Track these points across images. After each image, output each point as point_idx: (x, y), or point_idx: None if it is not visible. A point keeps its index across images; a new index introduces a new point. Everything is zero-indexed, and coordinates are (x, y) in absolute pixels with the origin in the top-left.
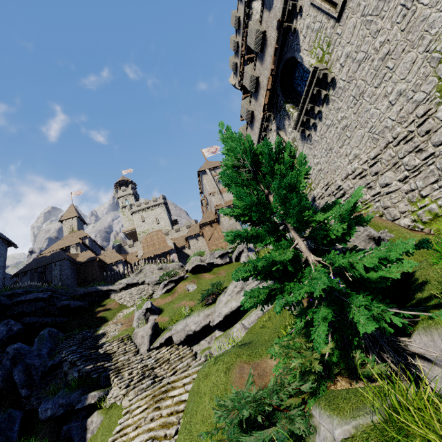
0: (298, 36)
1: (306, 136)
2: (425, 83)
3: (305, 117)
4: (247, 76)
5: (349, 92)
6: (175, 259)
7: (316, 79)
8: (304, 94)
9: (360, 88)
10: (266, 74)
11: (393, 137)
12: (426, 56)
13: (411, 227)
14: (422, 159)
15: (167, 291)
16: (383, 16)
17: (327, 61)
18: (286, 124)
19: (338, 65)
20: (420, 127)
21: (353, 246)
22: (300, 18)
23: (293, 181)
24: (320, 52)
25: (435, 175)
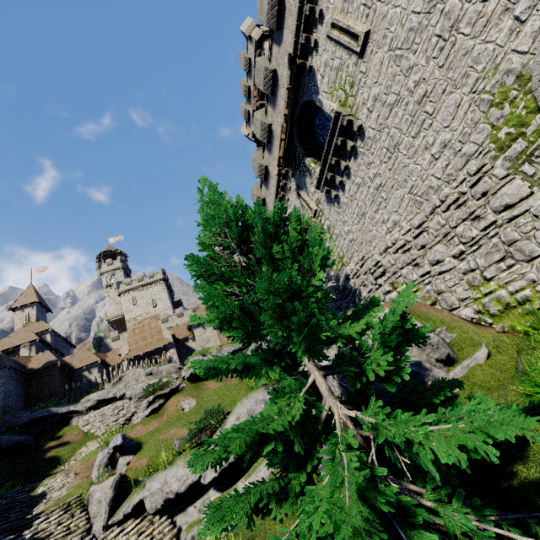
0: (315, 75)
1: (333, 197)
2: (475, 132)
3: (330, 174)
4: (257, 123)
5: (380, 143)
6: (173, 356)
7: (340, 127)
8: (327, 145)
9: (394, 138)
10: (280, 122)
11: (440, 200)
12: (473, 98)
13: (476, 320)
14: (481, 229)
15: (152, 411)
16: (415, 49)
17: (352, 105)
18: (308, 182)
19: (365, 110)
20: (474, 187)
21: (407, 387)
22: (315, 55)
23: (293, 282)
24: (343, 94)
25: (500, 251)
